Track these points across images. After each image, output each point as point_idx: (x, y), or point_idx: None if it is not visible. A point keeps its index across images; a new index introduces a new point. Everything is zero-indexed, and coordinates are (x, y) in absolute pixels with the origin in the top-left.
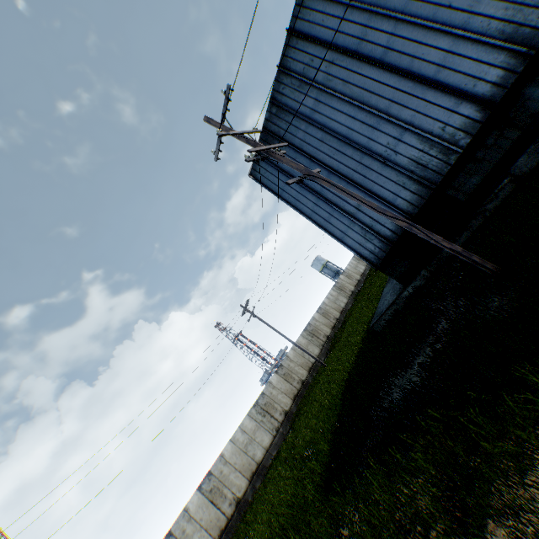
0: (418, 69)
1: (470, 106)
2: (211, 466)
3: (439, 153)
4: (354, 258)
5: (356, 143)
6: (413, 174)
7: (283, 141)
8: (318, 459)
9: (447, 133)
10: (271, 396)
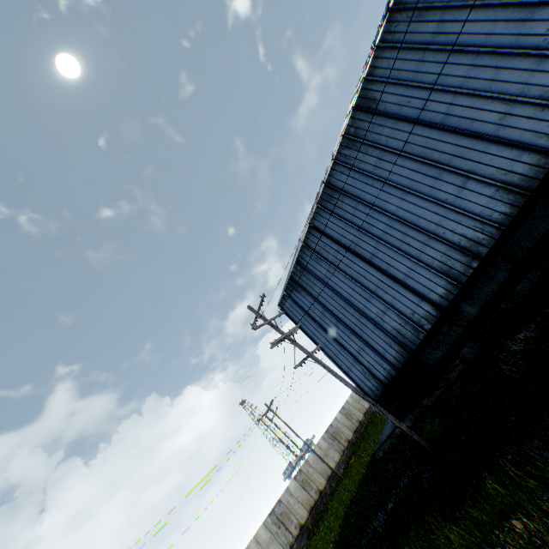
0: (393, 272)
1: (428, 305)
2: None
3: (412, 329)
4: None
5: (356, 306)
6: (396, 339)
7: (304, 289)
8: None
9: (416, 318)
10: (288, 504)
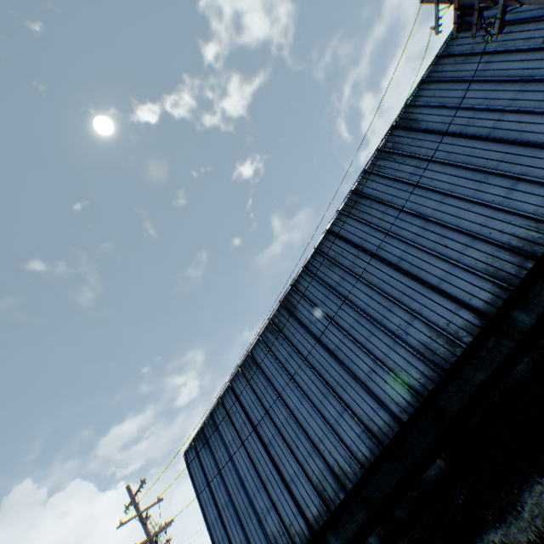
0: (282, 469)
1: (303, 520)
2: None
3: (287, 542)
4: None
5: (247, 490)
6: None
7: (210, 447)
8: None
9: (292, 529)
10: None
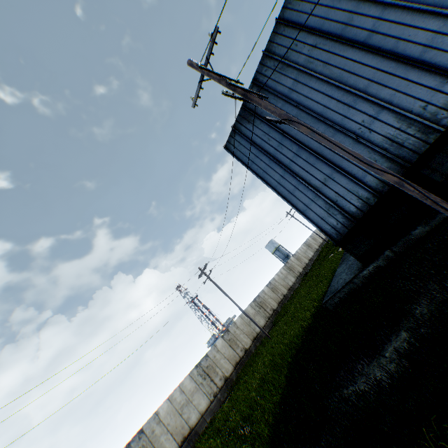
0: (402, 50)
1: None
2: (144, 424)
3: (417, 132)
4: (304, 244)
5: (330, 120)
6: (387, 152)
7: (259, 117)
8: (255, 444)
9: (428, 112)
10: (214, 359)
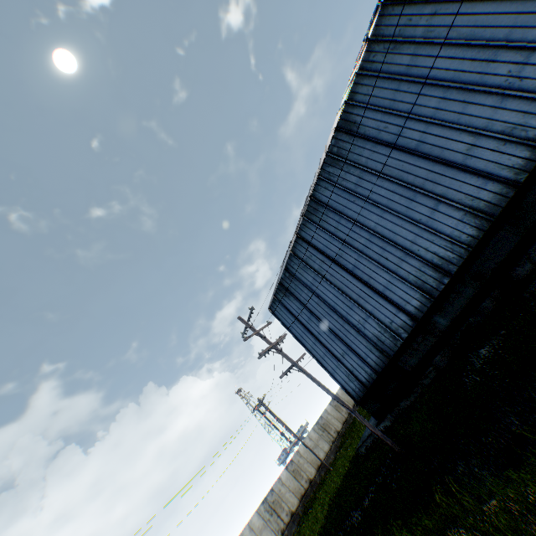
0: (373, 284)
1: (404, 315)
2: None
3: (390, 337)
4: None
5: (340, 313)
6: (376, 345)
7: (293, 295)
8: None
9: (394, 326)
10: (279, 492)
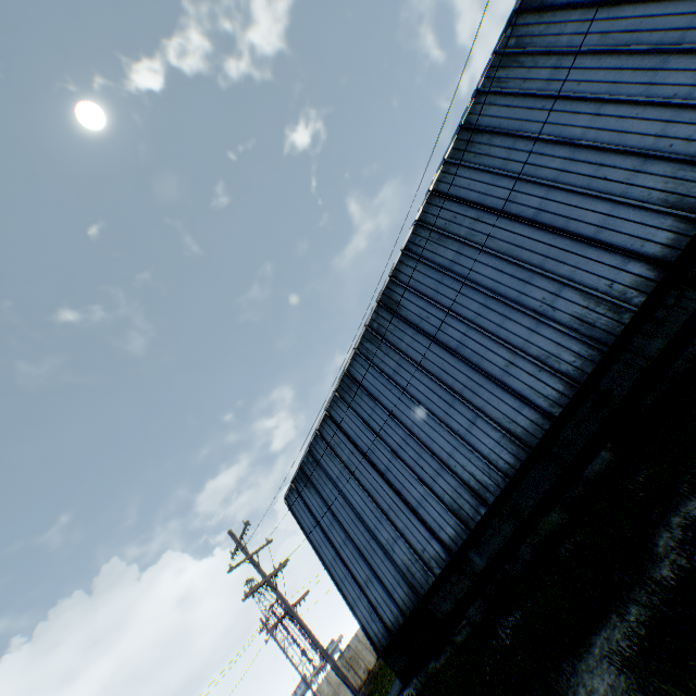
0: (406, 495)
1: (438, 544)
2: None
3: (421, 569)
4: None
5: (367, 524)
6: (406, 576)
7: (314, 487)
8: None
9: (426, 556)
10: None
